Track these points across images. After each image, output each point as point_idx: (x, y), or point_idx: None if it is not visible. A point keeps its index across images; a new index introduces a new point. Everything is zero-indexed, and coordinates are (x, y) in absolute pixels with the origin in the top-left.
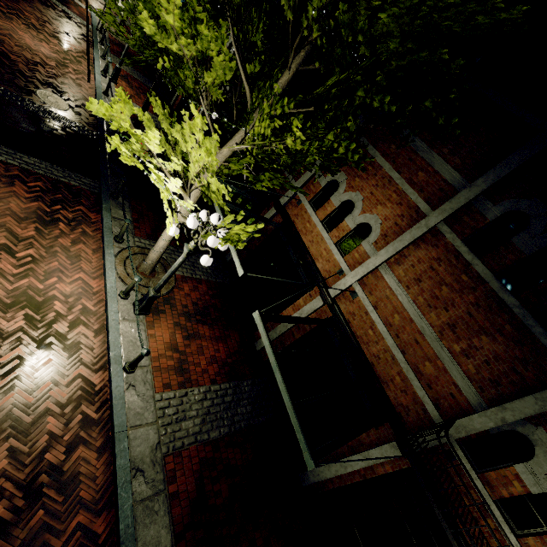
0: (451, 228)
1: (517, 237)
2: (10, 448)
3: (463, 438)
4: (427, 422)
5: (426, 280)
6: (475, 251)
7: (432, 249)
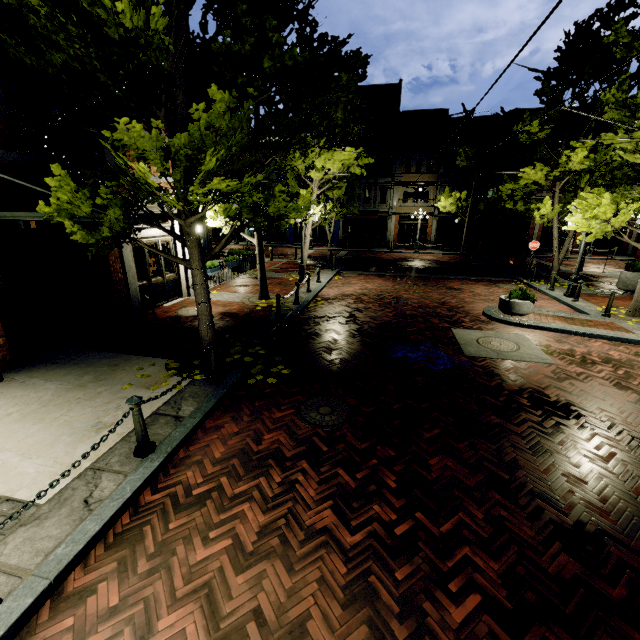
0: None
1: None
2: None
3: None
4: None
5: None
6: None
7: None
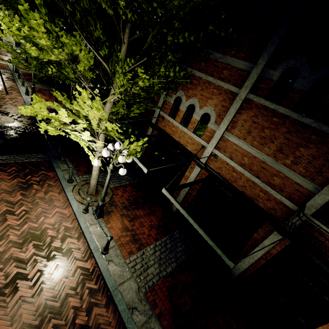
0: (255, 94)
1: (296, 82)
2: (53, 325)
3: (314, 212)
4: (289, 212)
5: (253, 131)
6: (275, 102)
7: (249, 111)
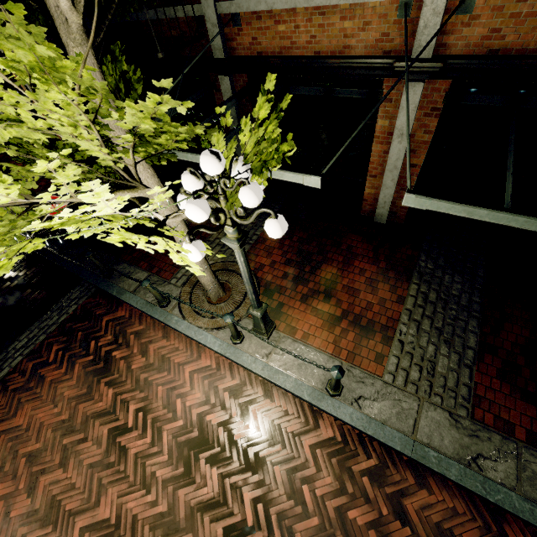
0: None
1: None
2: None
3: None
4: None
5: None
6: None
7: None
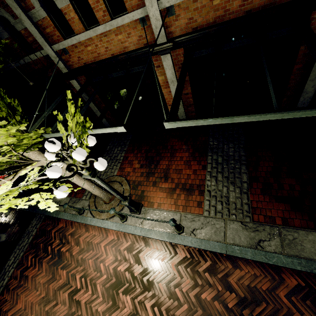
0: None
1: None
2: None
3: None
4: None
5: None
6: None
7: None
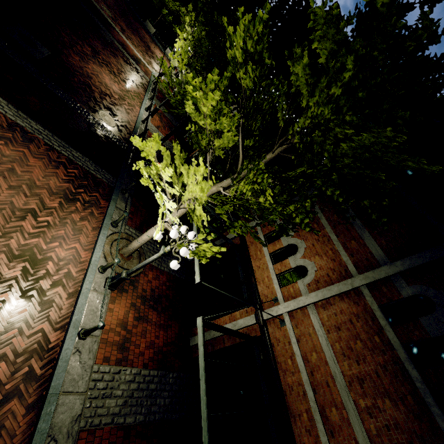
0: (371, 293)
1: (424, 318)
2: None
3: None
4: None
5: (344, 330)
6: (388, 318)
7: (353, 305)
